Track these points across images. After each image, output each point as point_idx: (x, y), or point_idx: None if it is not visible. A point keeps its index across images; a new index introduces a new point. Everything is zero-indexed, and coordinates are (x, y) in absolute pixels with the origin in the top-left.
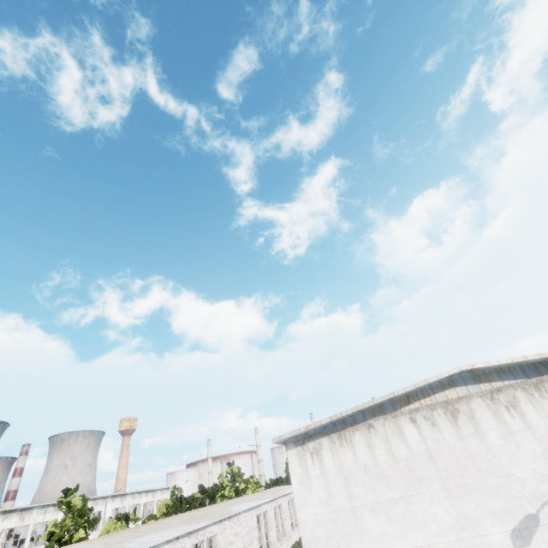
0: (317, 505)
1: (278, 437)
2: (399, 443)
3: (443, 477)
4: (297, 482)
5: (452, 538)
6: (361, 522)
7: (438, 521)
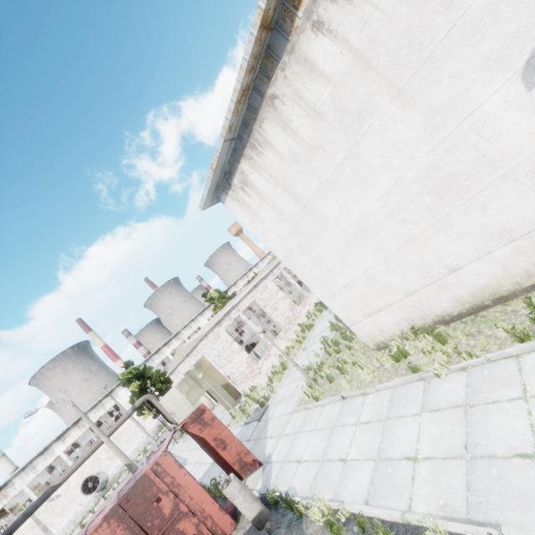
0: (275, 229)
1: (202, 202)
2: (315, 88)
3: (391, 78)
4: (249, 223)
5: (424, 153)
6: (318, 214)
7: (400, 148)
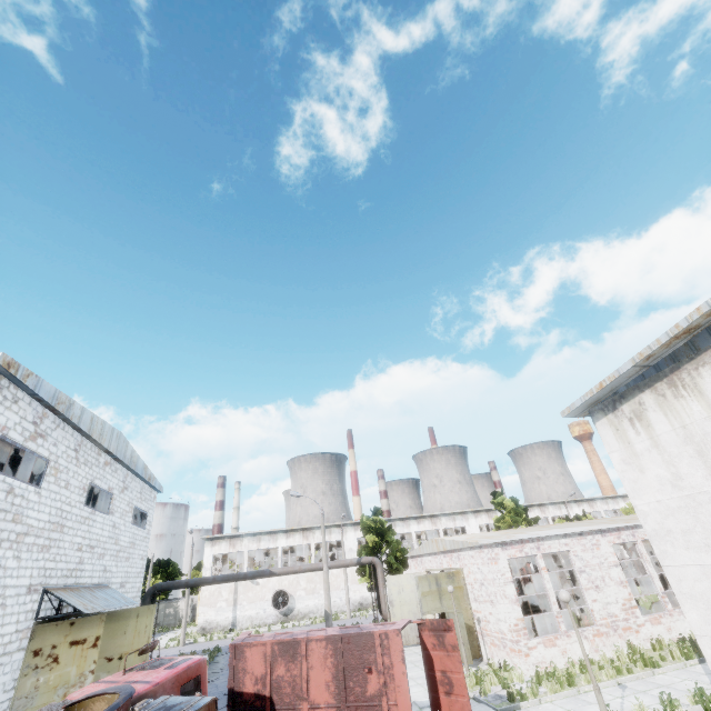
0: (657, 489)
1: (567, 409)
2: None
3: None
4: (619, 461)
5: None
6: None
7: None
